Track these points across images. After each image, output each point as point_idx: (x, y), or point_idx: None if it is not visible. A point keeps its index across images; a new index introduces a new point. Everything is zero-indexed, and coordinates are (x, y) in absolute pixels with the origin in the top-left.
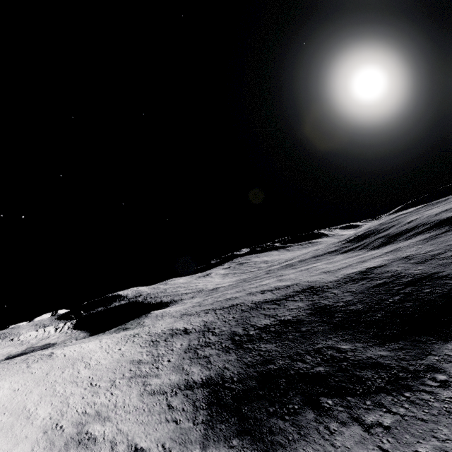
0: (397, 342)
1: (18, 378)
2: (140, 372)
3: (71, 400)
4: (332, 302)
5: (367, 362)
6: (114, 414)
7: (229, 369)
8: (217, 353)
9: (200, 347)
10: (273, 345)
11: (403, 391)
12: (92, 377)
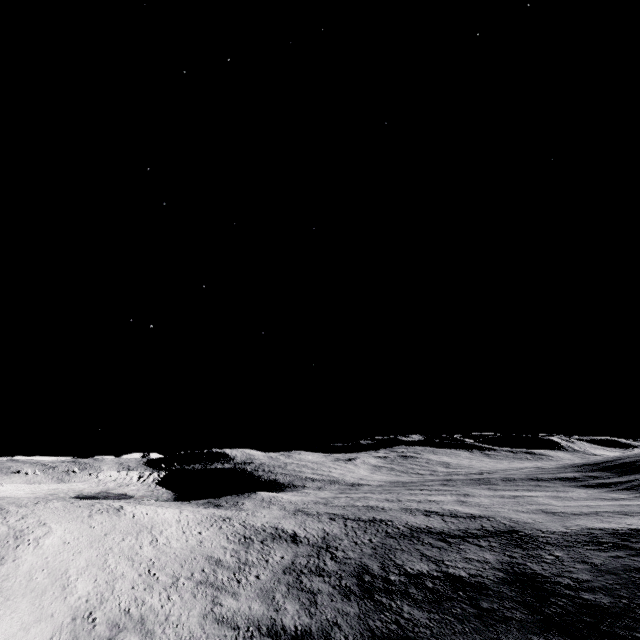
0: None
1: (74, 528)
2: (214, 579)
3: (119, 584)
4: (548, 572)
5: None
6: (161, 632)
7: (342, 629)
8: (331, 592)
9: (307, 571)
10: (424, 615)
11: None
12: (154, 561)
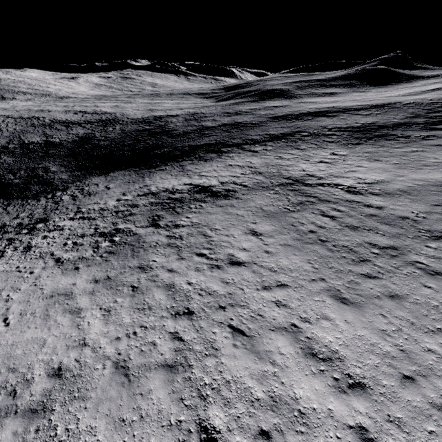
0: (82, 171)
1: None
2: None
3: None
4: (100, 135)
5: (47, 181)
6: None
7: None
8: None
9: None
10: (13, 159)
11: (31, 199)
12: None
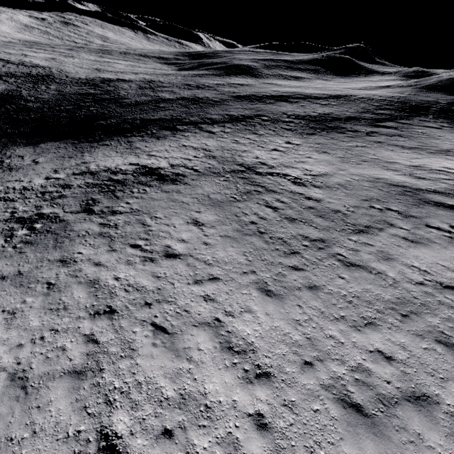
0: (2, 139)
1: None
2: None
3: None
4: (28, 95)
5: None
6: None
7: None
8: None
9: None
10: None
11: None
12: None
